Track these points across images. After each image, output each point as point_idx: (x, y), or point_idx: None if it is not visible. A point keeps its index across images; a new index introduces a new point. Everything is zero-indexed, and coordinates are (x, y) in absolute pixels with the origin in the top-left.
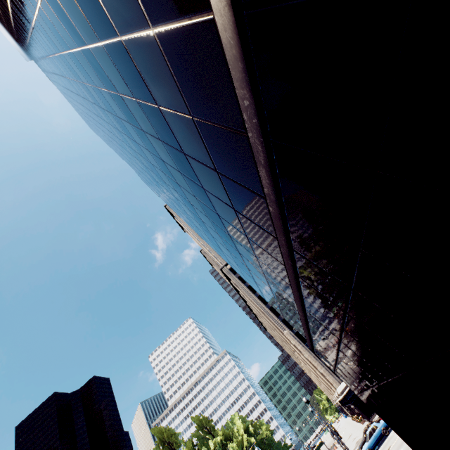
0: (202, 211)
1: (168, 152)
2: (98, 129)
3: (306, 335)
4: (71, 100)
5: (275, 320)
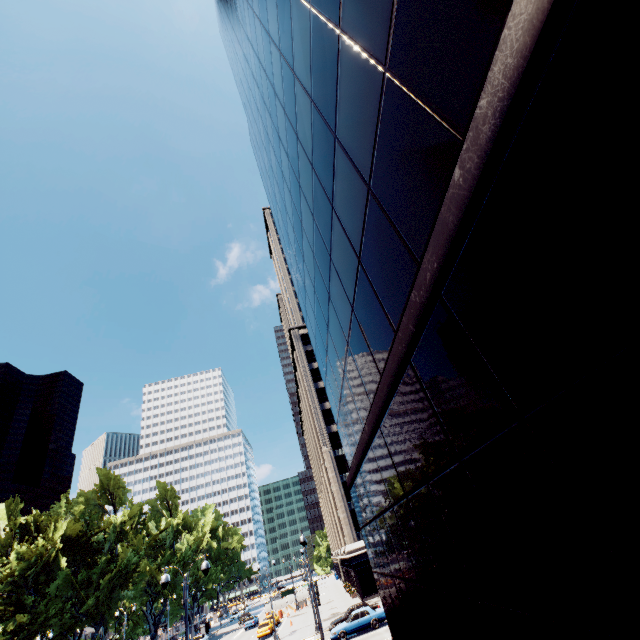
0: (309, 203)
1: (310, 43)
2: (227, 24)
3: (353, 463)
4: None
5: (322, 428)
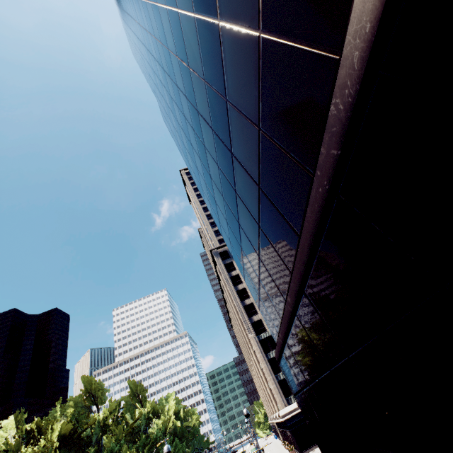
0: (207, 120)
1: None
2: (135, 40)
3: (279, 338)
4: (119, 0)
5: (245, 320)
